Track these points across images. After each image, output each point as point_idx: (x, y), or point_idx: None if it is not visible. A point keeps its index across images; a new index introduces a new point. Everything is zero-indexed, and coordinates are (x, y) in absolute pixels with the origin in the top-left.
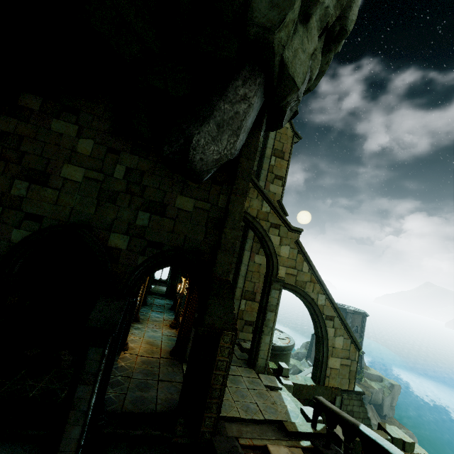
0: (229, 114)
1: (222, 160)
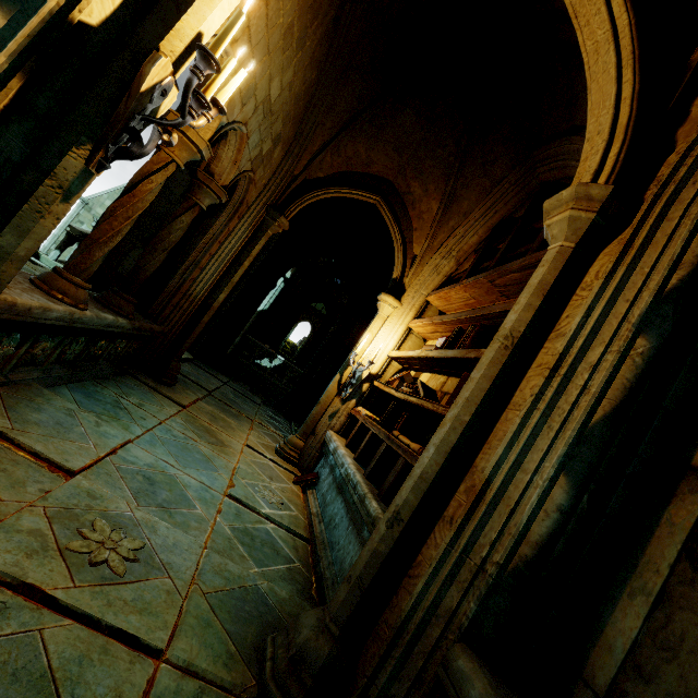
0: None
1: None
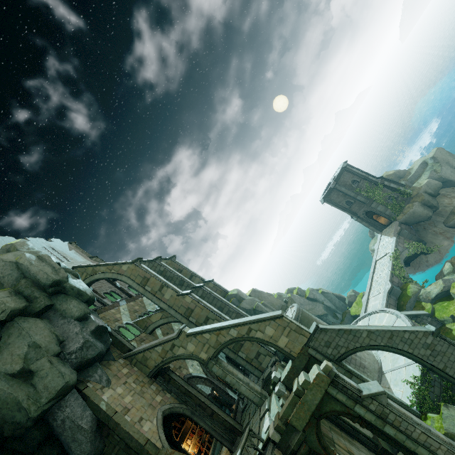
0: (69, 432)
1: (92, 440)
